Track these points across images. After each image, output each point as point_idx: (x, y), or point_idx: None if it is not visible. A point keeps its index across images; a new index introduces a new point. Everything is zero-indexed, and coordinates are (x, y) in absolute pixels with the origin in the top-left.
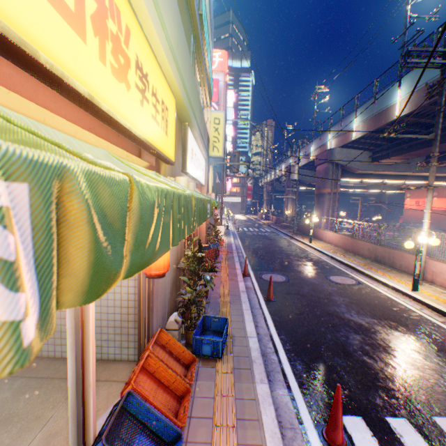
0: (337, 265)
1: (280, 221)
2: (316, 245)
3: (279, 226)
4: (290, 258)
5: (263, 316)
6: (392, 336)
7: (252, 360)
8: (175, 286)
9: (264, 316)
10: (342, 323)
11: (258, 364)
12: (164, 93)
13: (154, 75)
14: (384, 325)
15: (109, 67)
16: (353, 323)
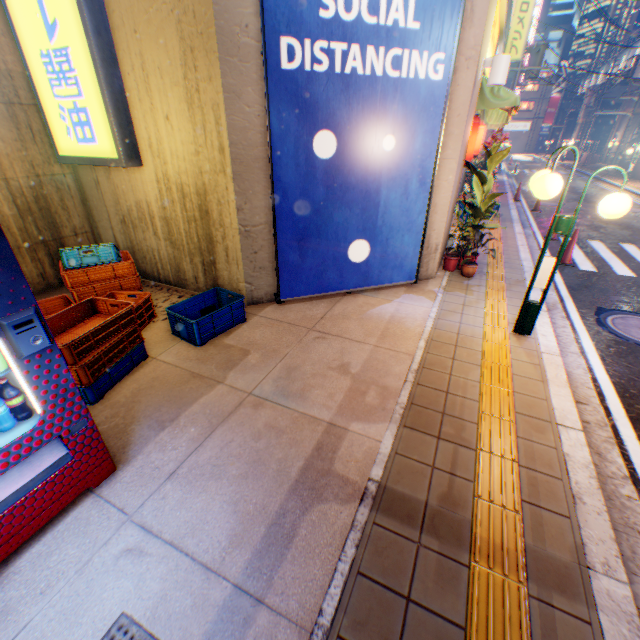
0: (639, 203)
1: (592, 161)
2: (629, 187)
3: (586, 169)
4: (577, 195)
5: (525, 216)
6: (636, 230)
7: (512, 220)
8: (461, 187)
9: (526, 216)
10: (595, 223)
11: (515, 221)
12: (495, 38)
13: (495, 33)
14: (636, 227)
15: (488, 53)
16: (606, 224)
